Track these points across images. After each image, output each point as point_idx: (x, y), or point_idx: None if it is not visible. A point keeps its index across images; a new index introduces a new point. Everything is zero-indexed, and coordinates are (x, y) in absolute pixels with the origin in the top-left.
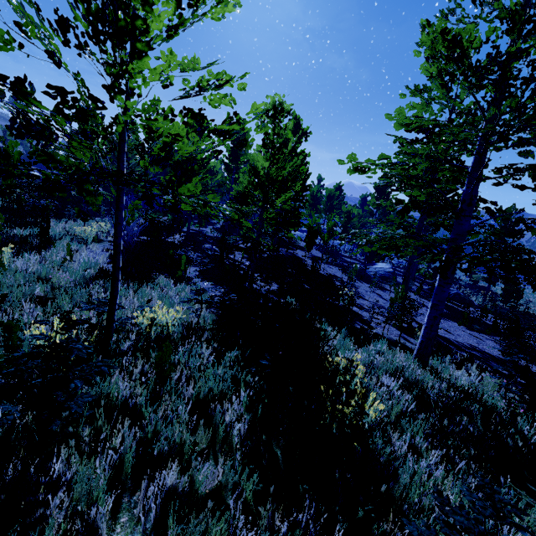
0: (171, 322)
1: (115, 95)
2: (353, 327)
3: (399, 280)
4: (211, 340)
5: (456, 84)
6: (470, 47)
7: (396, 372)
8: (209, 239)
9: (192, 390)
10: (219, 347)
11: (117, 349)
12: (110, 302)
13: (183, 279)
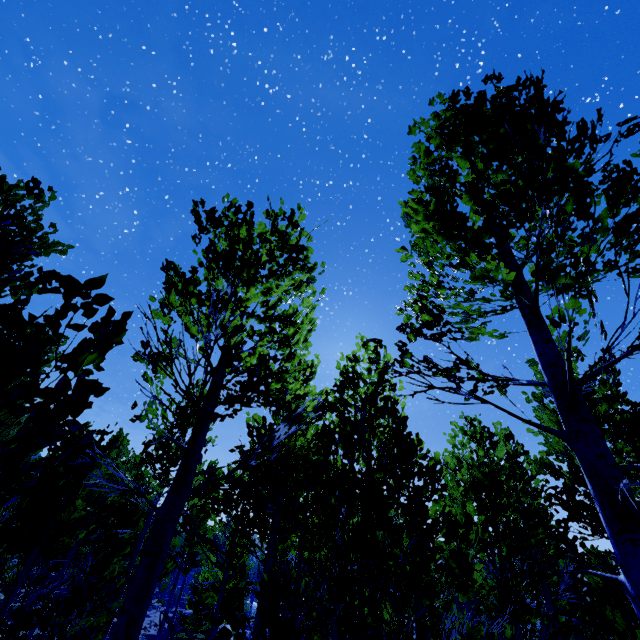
0: None
1: None
2: None
3: None
4: None
5: None
6: None
7: None
8: None
9: None
10: None
11: None
12: None
13: None
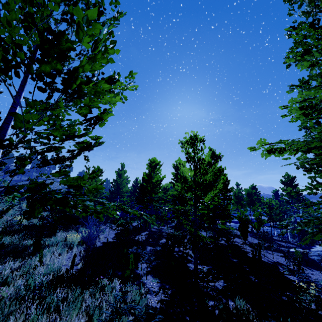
0: None
1: None
2: None
3: None
4: None
5: None
6: None
7: None
8: (165, 234)
9: None
10: None
11: None
12: None
13: (129, 279)
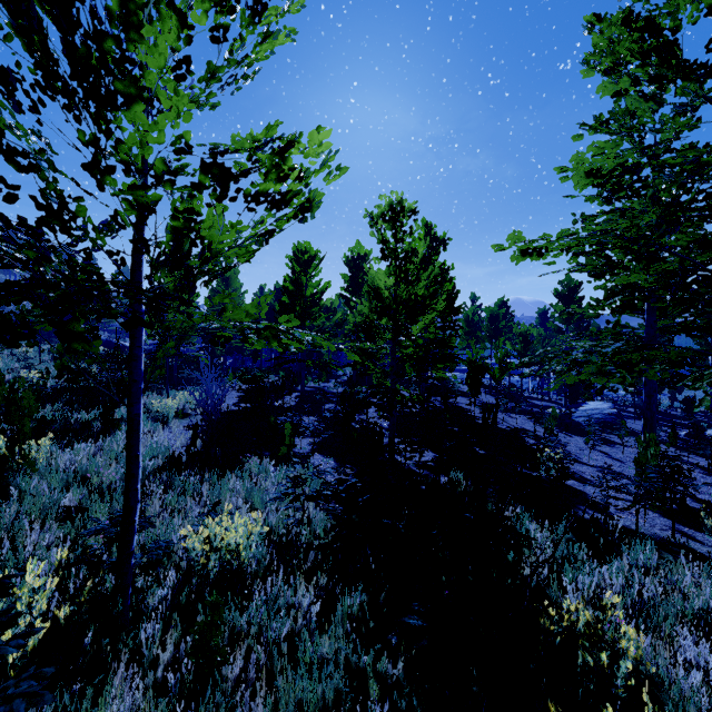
0: (242, 543)
1: (102, 177)
2: (576, 520)
3: (630, 426)
4: (317, 570)
5: (670, 90)
6: (681, 26)
7: (704, 623)
8: (332, 396)
9: (262, 707)
10: (329, 586)
11: (142, 607)
12: (122, 520)
13: (288, 458)
